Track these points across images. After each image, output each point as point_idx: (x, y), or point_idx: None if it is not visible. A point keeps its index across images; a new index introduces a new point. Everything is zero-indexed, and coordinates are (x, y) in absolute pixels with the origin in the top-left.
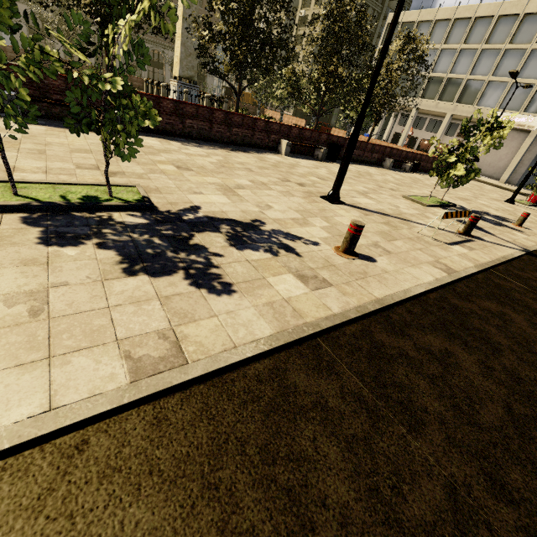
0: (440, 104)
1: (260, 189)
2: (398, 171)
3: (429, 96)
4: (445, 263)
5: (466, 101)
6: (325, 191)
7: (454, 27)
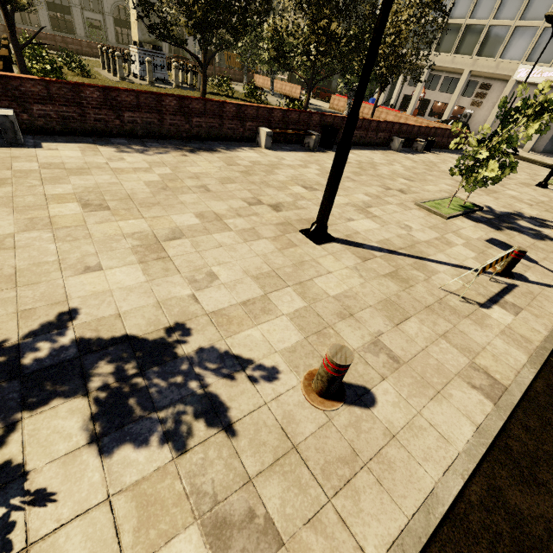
0: (457, 58)
1: (209, 232)
2: (408, 153)
3: (444, 48)
4: (485, 366)
5: (488, 53)
6: (310, 215)
7: None
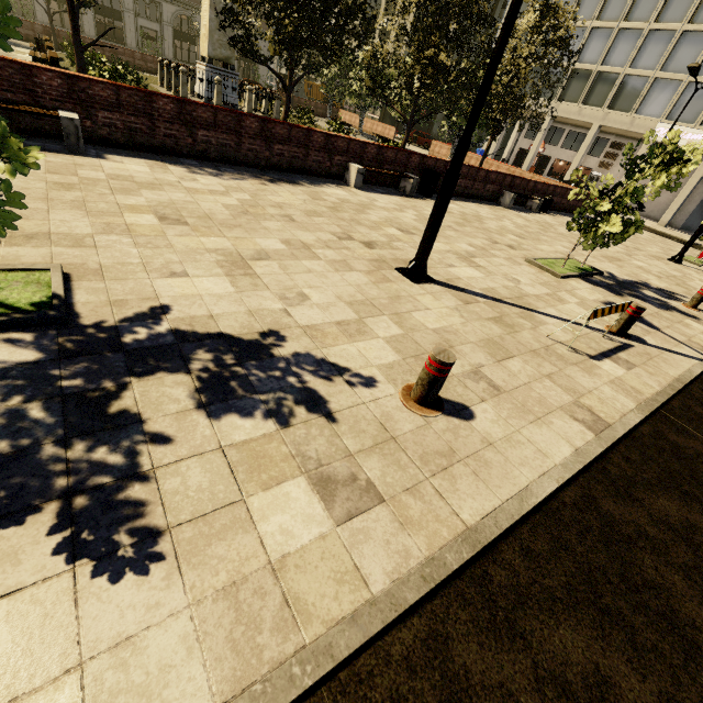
0: (585, 110)
1: (297, 258)
2: (521, 211)
3: (570, 97)
4: (589, 405)
5: (622, 106)
6: (407, 257)
7: None
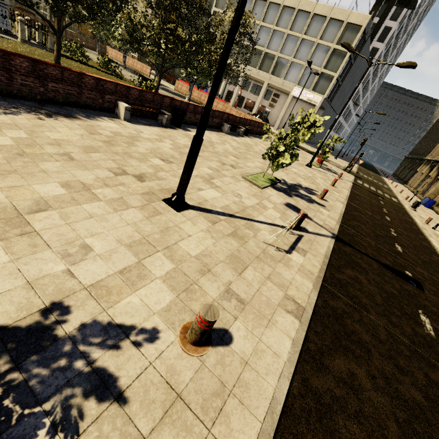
0: (260, 73)
1: (77, 202)
2: (234, 136)
3: (252, 64)
4: (292, 295)
5: (278, 74)
6: (170, 186)
7: (269, 9)
